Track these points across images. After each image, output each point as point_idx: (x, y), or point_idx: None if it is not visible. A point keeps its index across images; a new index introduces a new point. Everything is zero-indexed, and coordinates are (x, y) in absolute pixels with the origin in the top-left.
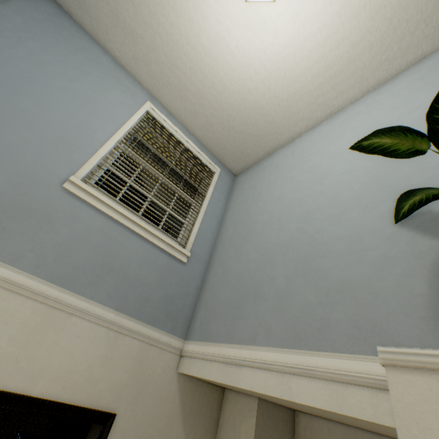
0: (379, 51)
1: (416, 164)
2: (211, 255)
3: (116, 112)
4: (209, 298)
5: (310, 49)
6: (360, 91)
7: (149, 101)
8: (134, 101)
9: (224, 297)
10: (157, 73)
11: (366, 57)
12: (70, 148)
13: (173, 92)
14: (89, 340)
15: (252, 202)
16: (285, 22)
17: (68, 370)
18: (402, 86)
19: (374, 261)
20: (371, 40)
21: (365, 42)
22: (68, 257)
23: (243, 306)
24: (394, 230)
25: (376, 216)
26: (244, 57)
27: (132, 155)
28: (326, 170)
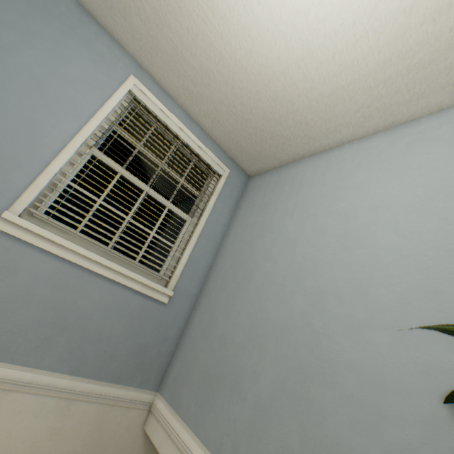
0: None
1: None
2: (202, 287)
3: (80, 98)
4: (189, 350)
5: (384, 16)
6: (451, 97)
7: (134, 75)
8: (109, 77)
9: (203, 361)
10: (142, 32)
11: None
12: (5, 166)
13: (167, 64)
14: (33, 414)
15: (258, 232)
16: None
17: (6, 451)
18: None
19: (393, 449)
20: None
21: None
22: (4, 321)
23: (218, 390)
24: (438, 412)
25: (417, 365)
26: (271, 20)
27: (105, 161)
28: (363, 230)
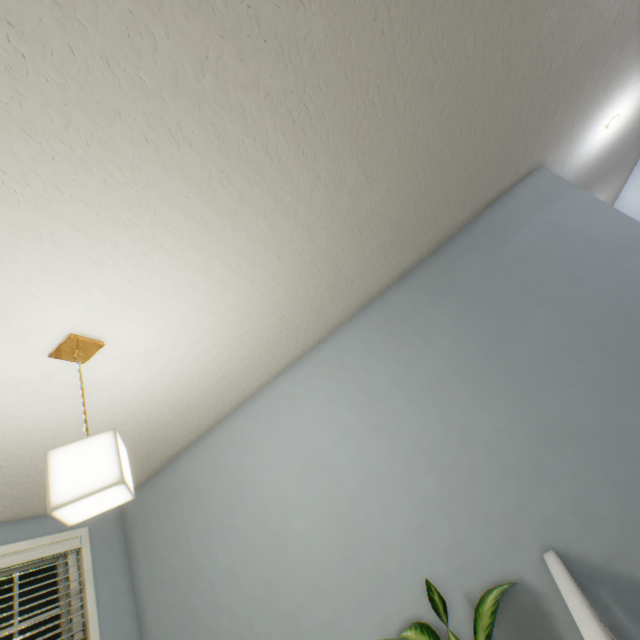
0: (278, 350)
1: (381, 539)
2: None
3: None
4: None
5: (189, 376)
6: (271, 376)
7: None
8: None
9: None
10: None
11: (266, 357)
12: None
13: None
14: None
15: (186, 581)
16: (134, 373)
17: None
18: (317, 382)
19: None
20: (266, 347)
21: (260, 350)
22: None
23: None
24: None
25: (374, 628)
26: (67, 421)
27: None
28: (283, 524)
